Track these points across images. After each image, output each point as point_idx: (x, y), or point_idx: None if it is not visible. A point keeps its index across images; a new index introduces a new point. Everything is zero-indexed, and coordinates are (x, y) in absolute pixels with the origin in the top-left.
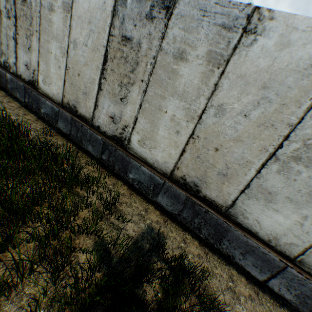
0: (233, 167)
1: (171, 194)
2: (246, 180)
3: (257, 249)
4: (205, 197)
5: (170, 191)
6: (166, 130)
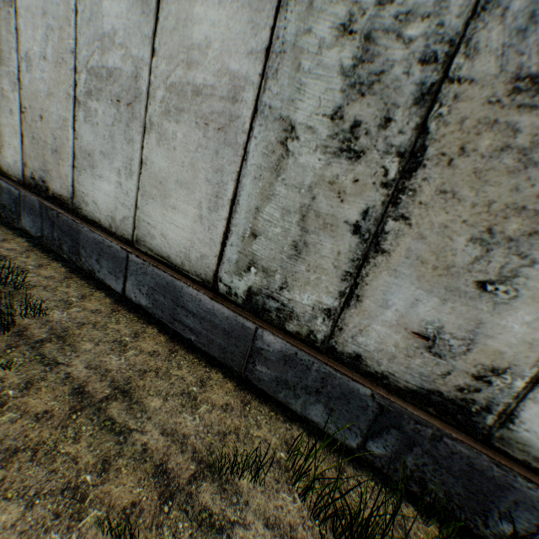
0: (59, 136)
1: (30, 207)
2: (72, 147)
3: (104, 244)
4: (55, 194)
5: (28, 203)
6: (5, 115)
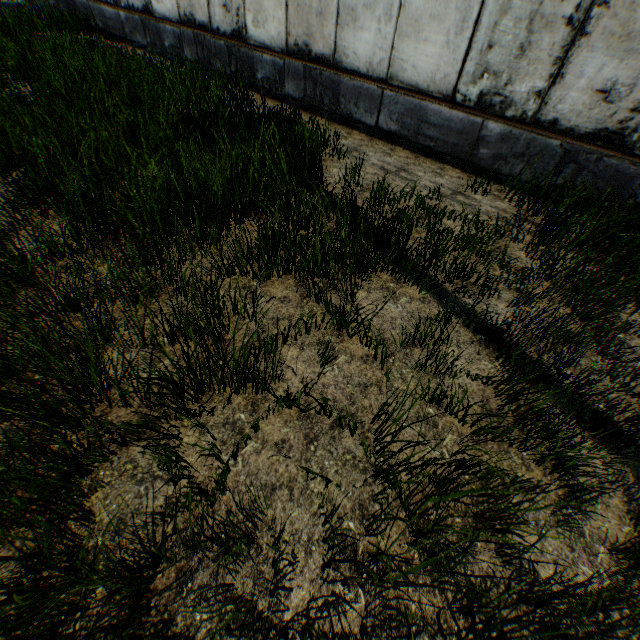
0: None
1: (293, 74)
2: (335, 8)
3: (362, 89)
4: (316, 56)
5: (291, 71)
6: None
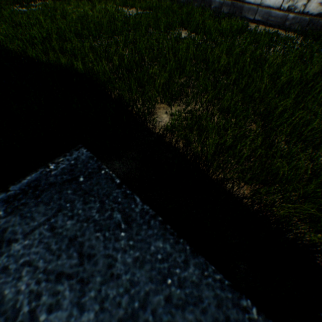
0: None
1: (226, 5)
2: None
3: (251, 8)
4: None
5: (226, 4)
6: None
